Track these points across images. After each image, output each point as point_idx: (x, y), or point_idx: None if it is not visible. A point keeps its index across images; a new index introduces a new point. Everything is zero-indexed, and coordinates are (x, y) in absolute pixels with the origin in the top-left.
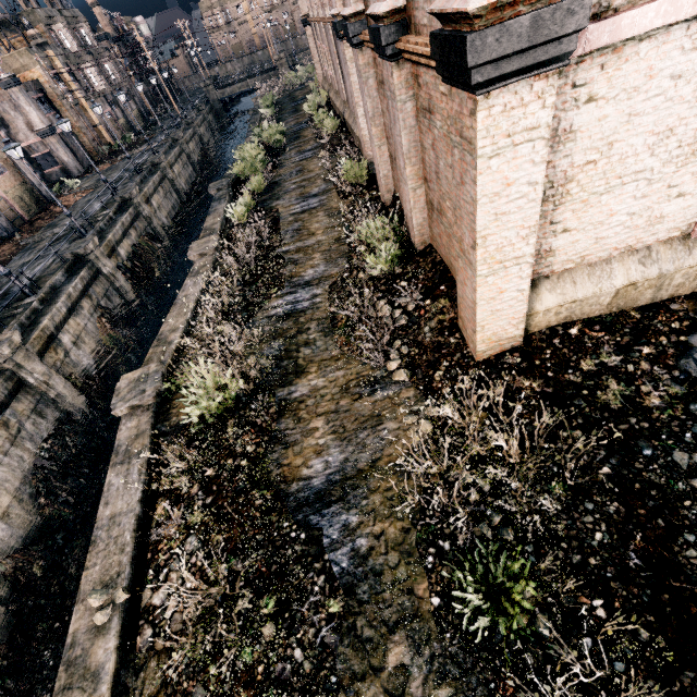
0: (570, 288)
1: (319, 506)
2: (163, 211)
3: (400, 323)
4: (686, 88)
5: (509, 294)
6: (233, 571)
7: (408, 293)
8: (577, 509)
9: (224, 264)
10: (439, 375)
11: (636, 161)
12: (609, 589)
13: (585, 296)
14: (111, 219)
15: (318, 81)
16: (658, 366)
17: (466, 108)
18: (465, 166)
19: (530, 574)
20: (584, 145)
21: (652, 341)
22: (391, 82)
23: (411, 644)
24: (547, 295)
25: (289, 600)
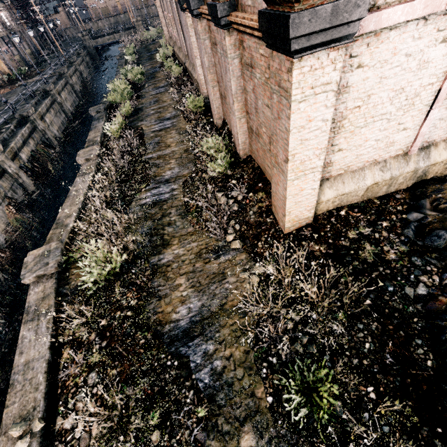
0: (341, 186)
1: (186, 340)
2: (55, 126)
3: (233, 209)
4: (413, 63)
5: (306, 191)
6: (126, 395)
7: (238, 188)
8: (353, 328)
9: (105, 167)
10: (261, 243)
11: (382, 107)
12: (376, 379)
13: (350, 191)
14: (13, 131)
15: (165, 39)
16: (392, 234)
17: (284, 67)
18: (282, 106)
19: (328, 374)
20: (354, 96)
21: (388, 218)
22: (224, 44)
23: (255, 431)
24: (327, 191)
25: (169, 412)
